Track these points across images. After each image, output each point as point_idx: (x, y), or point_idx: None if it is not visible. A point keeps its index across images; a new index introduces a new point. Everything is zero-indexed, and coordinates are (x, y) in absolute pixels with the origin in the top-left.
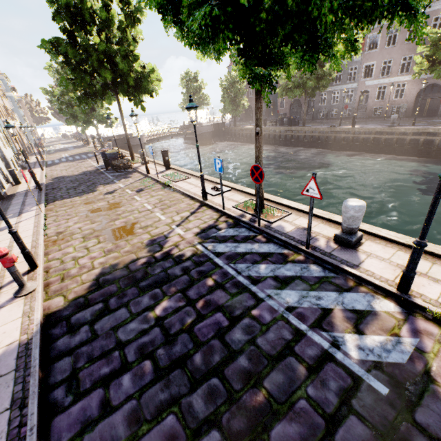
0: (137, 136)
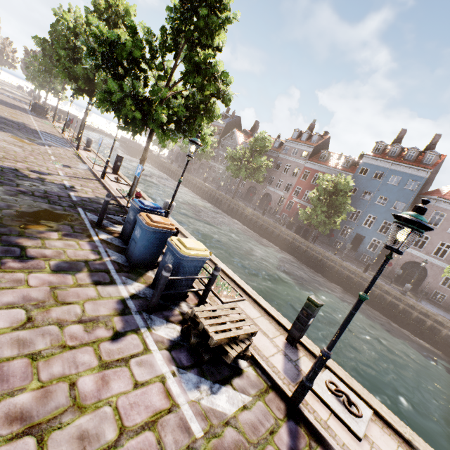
0: (77, 118)
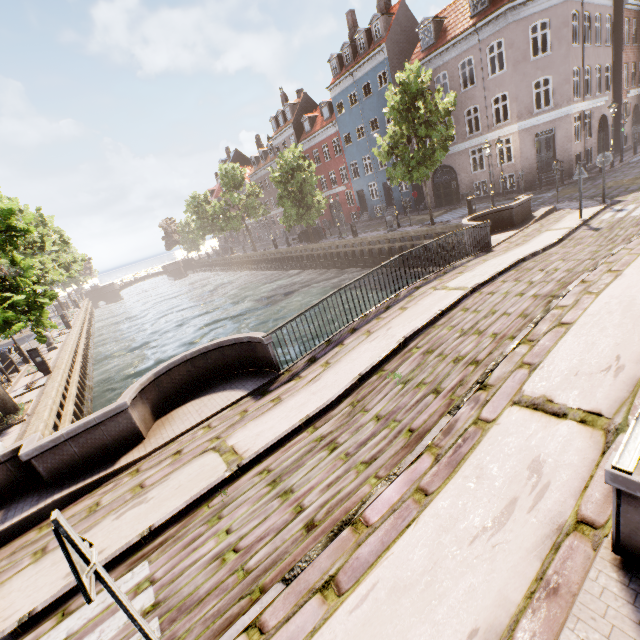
0: (108, 286)
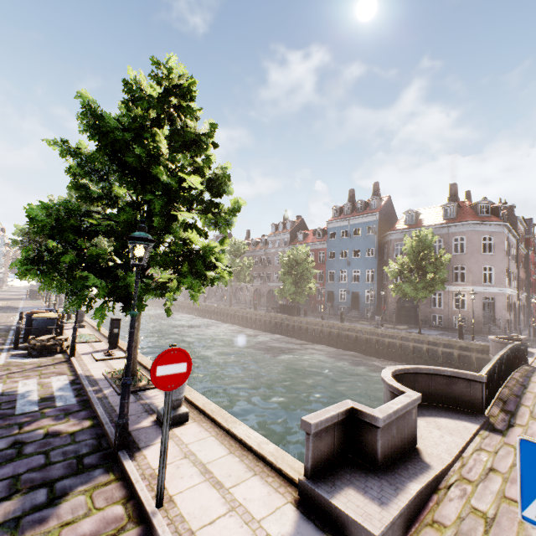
0: None
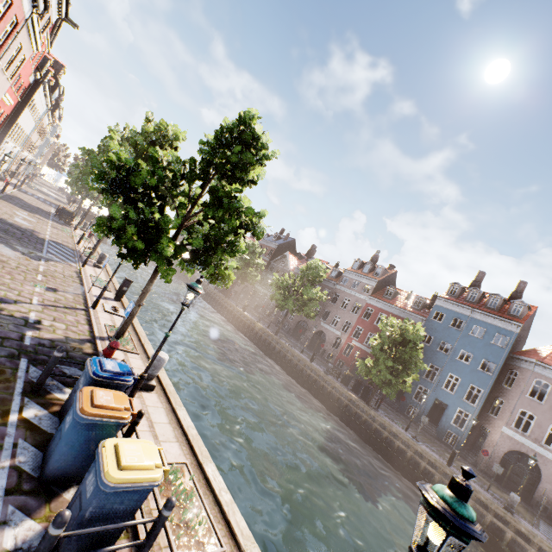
0: None
